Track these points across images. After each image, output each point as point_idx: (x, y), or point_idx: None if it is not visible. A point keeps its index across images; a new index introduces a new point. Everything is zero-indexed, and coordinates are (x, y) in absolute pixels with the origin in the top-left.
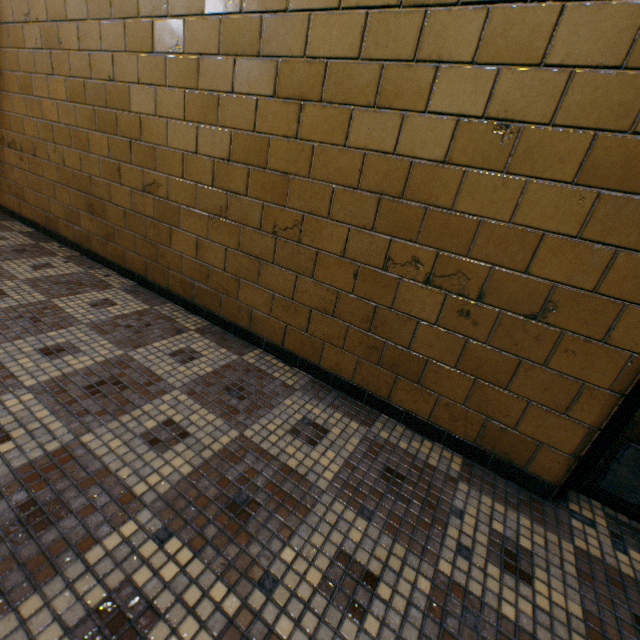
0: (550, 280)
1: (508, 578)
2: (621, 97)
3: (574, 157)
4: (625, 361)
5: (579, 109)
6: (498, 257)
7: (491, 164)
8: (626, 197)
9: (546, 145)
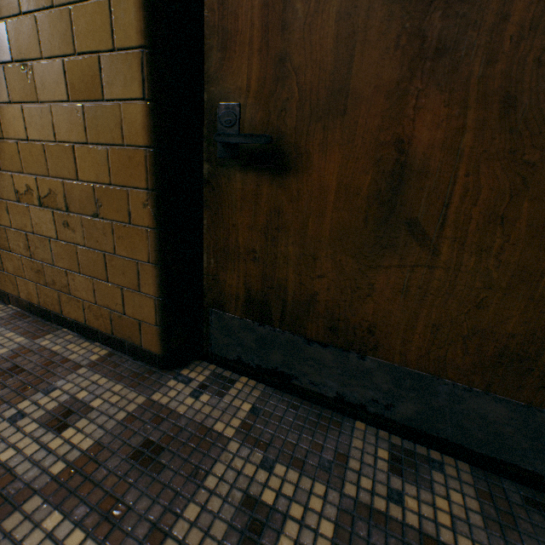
0: (91, 182)
1: (42, 431)
2: (63, 29)
3: (62, 80)
4: (146, 236)
5: (50, 43)
6: (63, 171)
7: (31, 97)
8: (95, 104)
9: (48, 75)
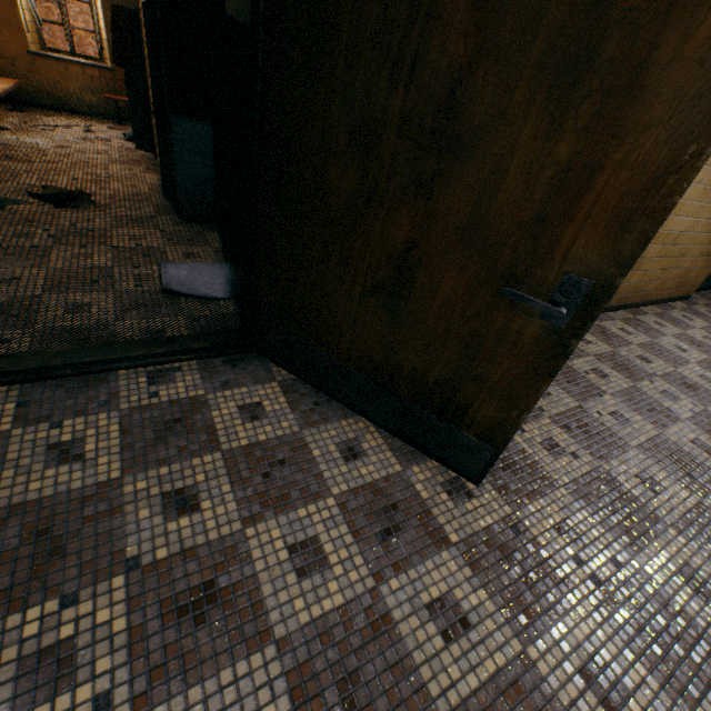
0: None
1: None
2: None
3: None
4: None
5: None
6: None
7: None
8: None
9: None
